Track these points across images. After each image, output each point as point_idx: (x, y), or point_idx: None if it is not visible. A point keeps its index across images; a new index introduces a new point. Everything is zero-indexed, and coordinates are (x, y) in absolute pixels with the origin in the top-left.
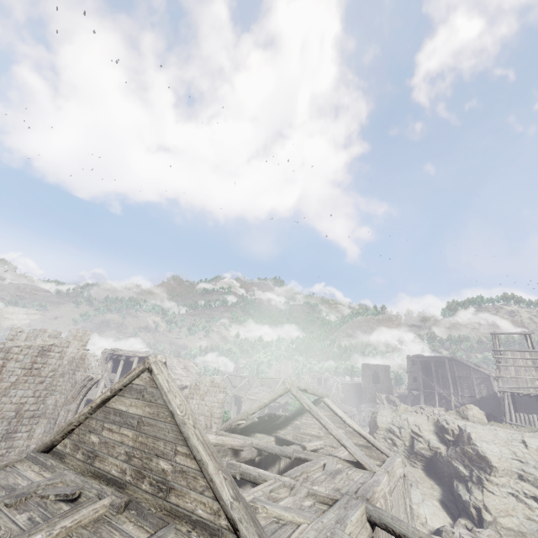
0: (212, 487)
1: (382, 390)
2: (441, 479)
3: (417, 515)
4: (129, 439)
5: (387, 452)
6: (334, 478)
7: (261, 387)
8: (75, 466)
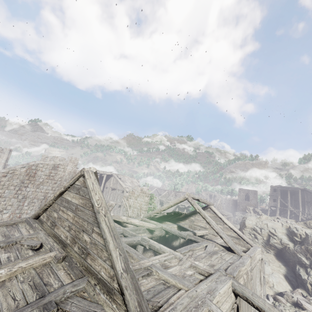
0: (110, 259)
1: (251, 205)
2: (287, 263)
3: (267, 281)
4: (71, 218)
5: (251, 243)
6: (211, 257)
7: (175, 196)
8: (46, 229)
